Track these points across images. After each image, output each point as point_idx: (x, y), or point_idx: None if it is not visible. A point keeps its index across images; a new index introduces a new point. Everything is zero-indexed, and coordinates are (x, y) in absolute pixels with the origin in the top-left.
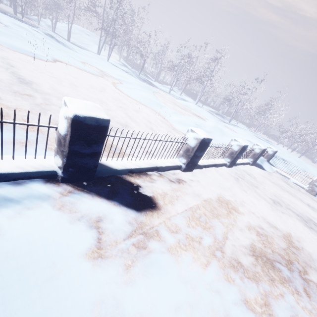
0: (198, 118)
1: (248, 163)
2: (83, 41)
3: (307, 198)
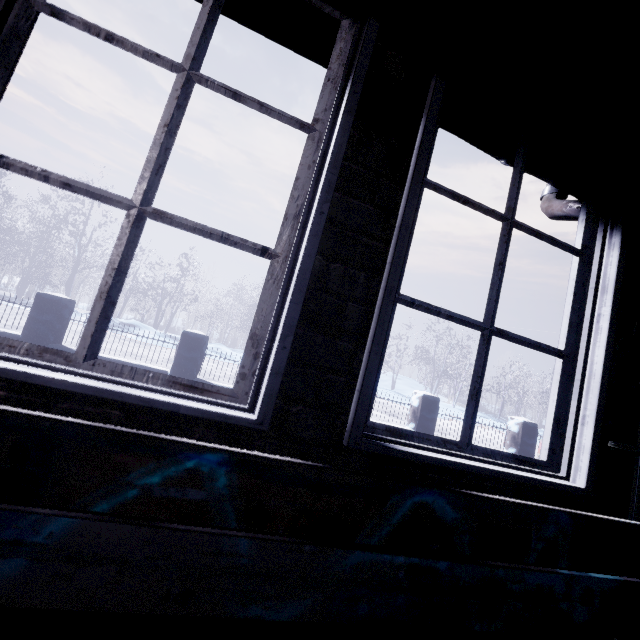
0: None
1: None
2: (397, 387)
3: None
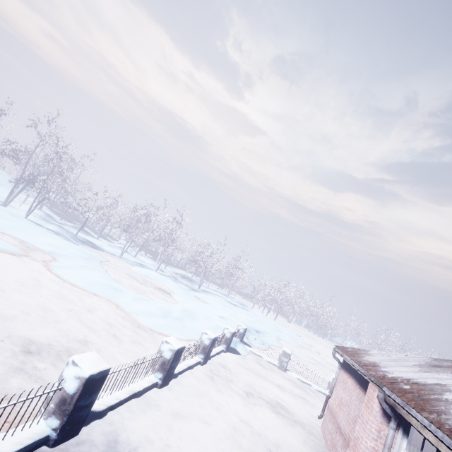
0: (163, 293)
1: (222, 351)
2: None
3: (278, 377)
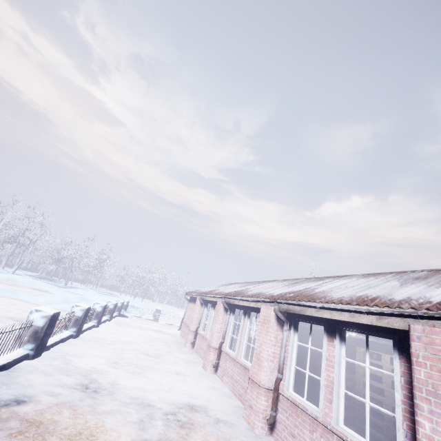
0: (40, 292)
1: (116, 316)
2: None
3: (154, 324)
